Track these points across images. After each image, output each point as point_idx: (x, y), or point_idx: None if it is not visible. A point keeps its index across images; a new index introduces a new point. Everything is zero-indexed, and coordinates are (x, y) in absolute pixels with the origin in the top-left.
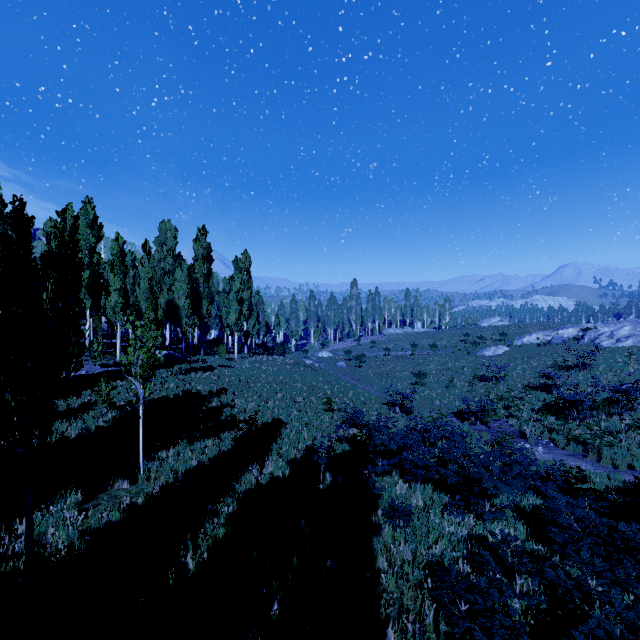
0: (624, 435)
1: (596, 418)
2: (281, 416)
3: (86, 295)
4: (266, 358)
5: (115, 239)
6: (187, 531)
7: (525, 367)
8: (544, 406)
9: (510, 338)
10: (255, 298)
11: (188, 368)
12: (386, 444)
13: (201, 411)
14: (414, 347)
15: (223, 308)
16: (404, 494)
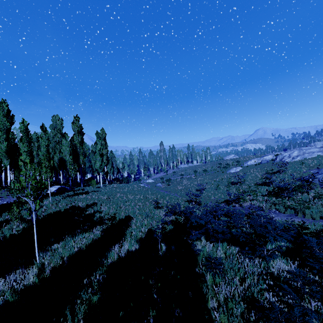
0: (313, 202)
1: (296, 195)
2: (130, 214)
3: (6, 157)
4: (118, 185)
5: (21, 122)
6: (67, 303)
7: (252, 175)
8: (268, 193)
9: (241, 163)
10: (110, 154)
11: (73, 194)
12: (198, 221)
13: (81, 217)
14: (195, 172)
15: (92, 161)
16: (211, 250)
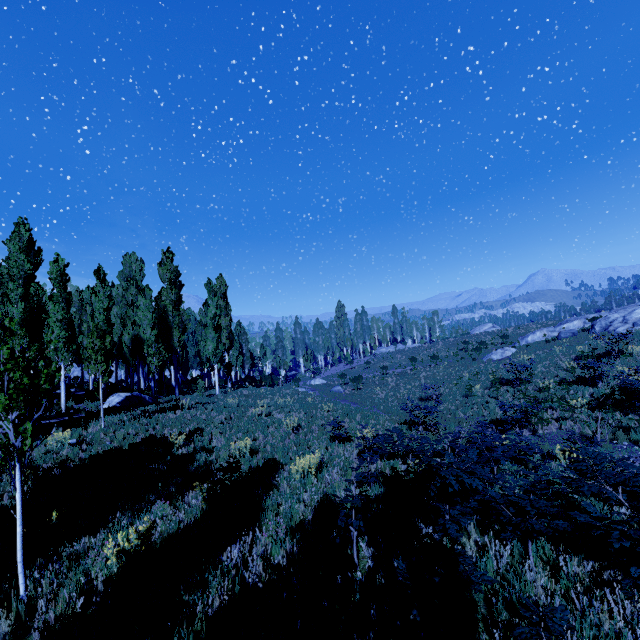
0: None
1: None
2: (276, 455)
3: None
4: (253, 390)
5: (53, 261)
6: None
7: (546, 364)
8: (597, 401)
9: (512, 340)
10: (236, 329)
11: (155, 410)
12: (464, 480)
13: (165, 462)
14: (413, 361)
15: (201, 342)
16: (504, 567)
